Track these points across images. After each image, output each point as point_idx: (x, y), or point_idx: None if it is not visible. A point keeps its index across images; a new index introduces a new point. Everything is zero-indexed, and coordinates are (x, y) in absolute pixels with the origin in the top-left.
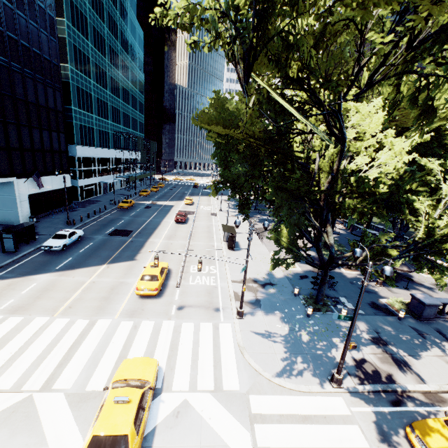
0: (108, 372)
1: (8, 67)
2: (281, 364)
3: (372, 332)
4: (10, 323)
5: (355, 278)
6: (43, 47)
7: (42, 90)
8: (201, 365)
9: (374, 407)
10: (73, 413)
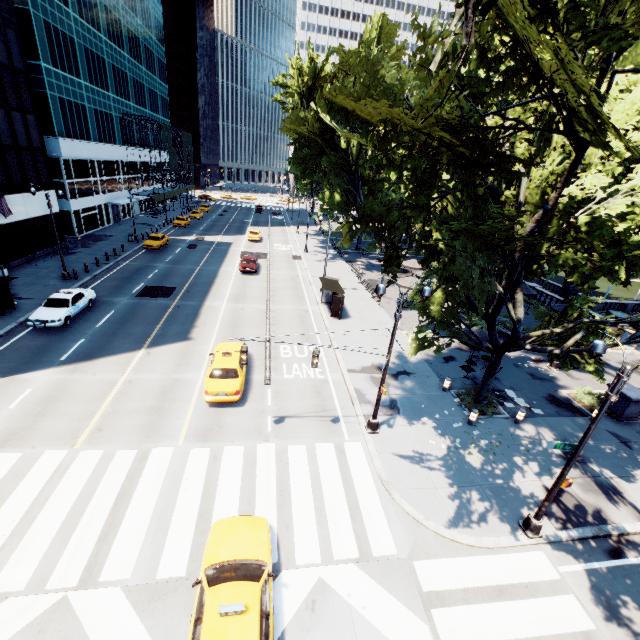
0: (188, 541)
1: None
2: (447, 505)
3: None
4: (1, 466)
5: (520, 357)
6: None
7: None
8: (331, 516)
9: (587, 562)
10: (144, 622)
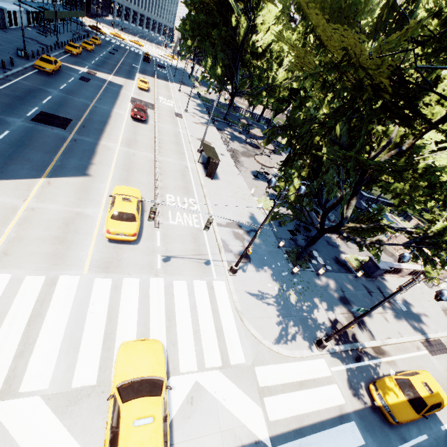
0: (97, 357)
1: None
2: (276, 329)
3: (339, 291)
4: None
5: None
6: None
7: None
8: (204, 336)
9: (345, 365)
10: (63, 423)
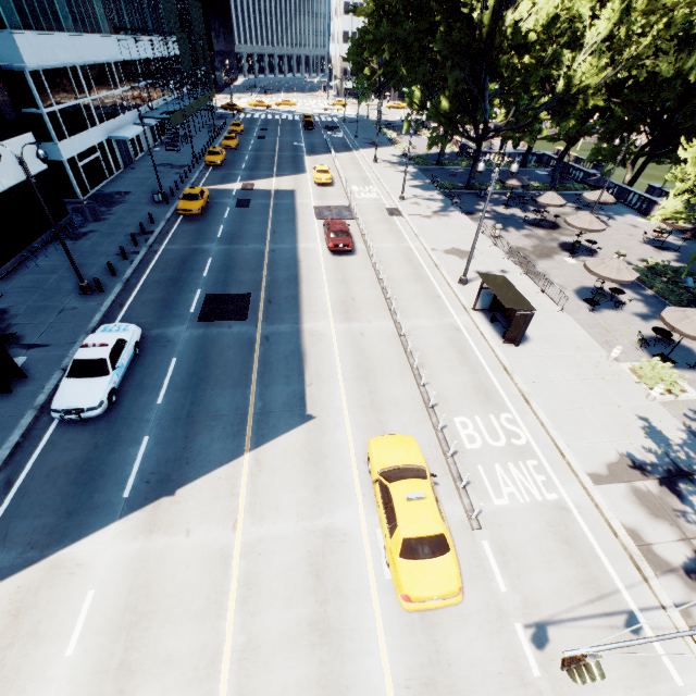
0: None
1: None
2: None
3: None
4: None
5: None
6: None
7: None
8: None
9: None
10: None
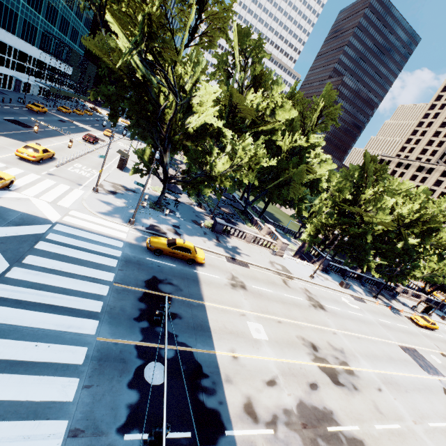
0: None
1: None
2: (104, 211)
3: (176, 224)
4: None
5: (200, 212)
6: None
7: None
8: (48, 194)
9: (143, 235)
10: None
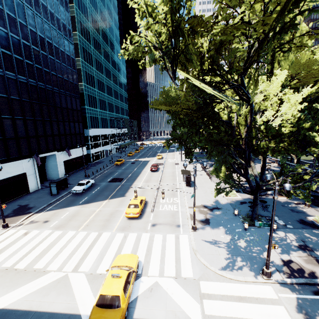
0: (109, 263)
1: (52, 90)
2: (223, 262)
3: (298, 241)
4: (56, 234)
5: (286, 202)
6: (69, 76)
7: (69, 100)
8: (167, 260)
9: (298, 294)
10: (89, 285)
